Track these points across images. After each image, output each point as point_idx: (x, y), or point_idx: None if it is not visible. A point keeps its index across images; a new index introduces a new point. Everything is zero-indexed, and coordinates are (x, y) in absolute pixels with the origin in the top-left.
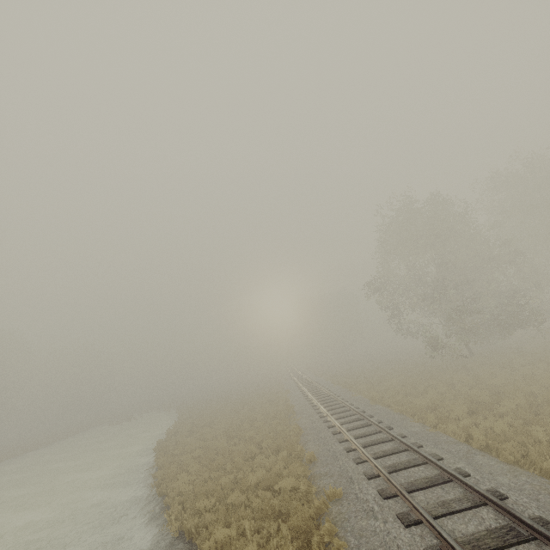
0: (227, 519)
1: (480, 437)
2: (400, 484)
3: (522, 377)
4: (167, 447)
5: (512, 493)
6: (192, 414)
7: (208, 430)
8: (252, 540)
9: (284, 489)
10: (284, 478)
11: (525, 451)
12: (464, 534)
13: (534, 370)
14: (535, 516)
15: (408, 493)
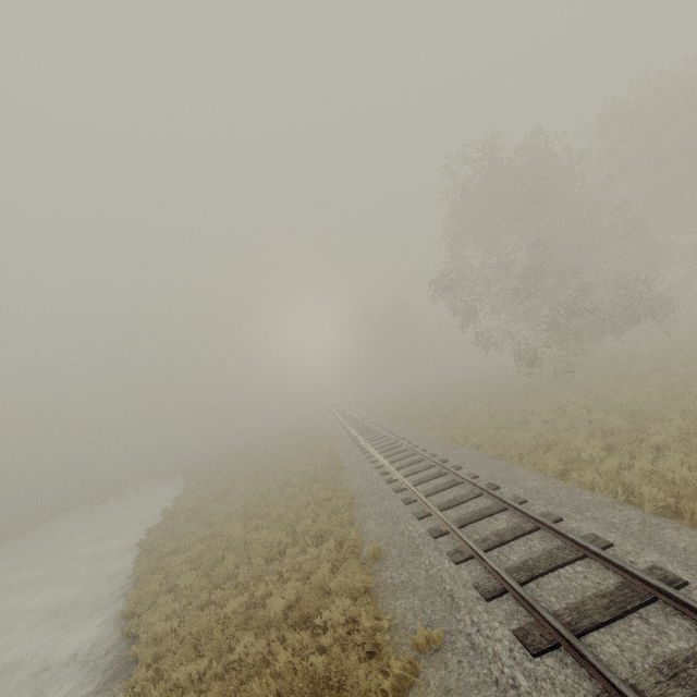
0: None
1: (659, 496)
2: (555, 613)
3: (656, 389)
4: (154, 542)
5: None
6: (201, 482)
7: (219, 508)
8: None
9: (334, 622)
10: (331, 599)
11: None
12: None
13: (673, 378)
14: None
15: (579, 637)
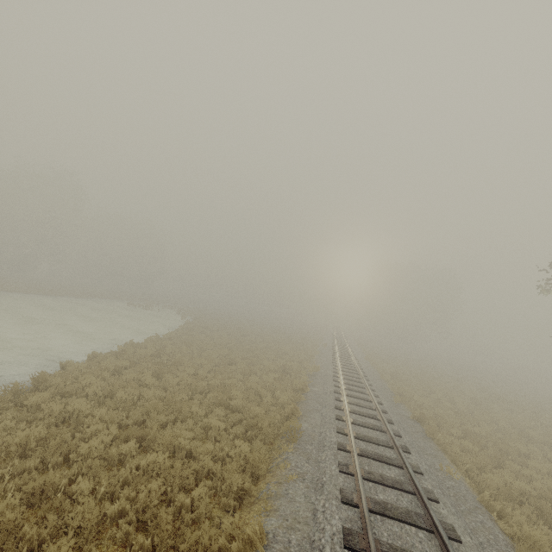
0: None
1: None
2: None
3: None
4: (49, 376)
5: None
6: (187, 334)
7: (147, 378)
8: None
9: None
10: None
11: None
12: None
13: None
14: None
15: None
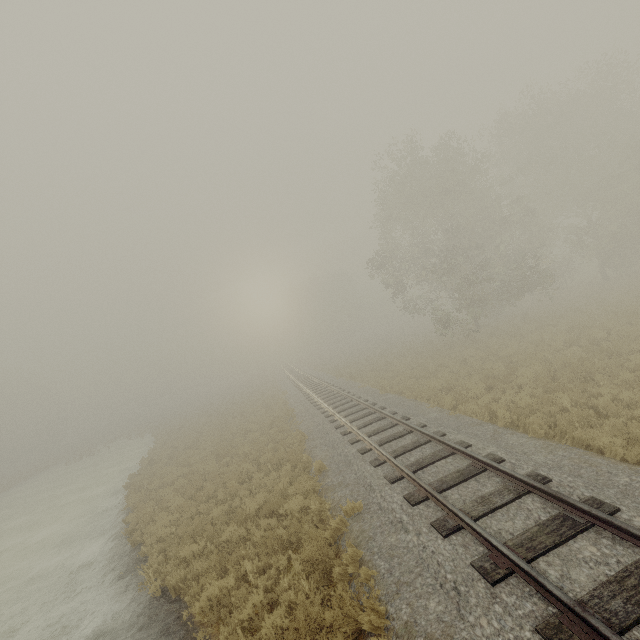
0: (222, 563)
1: (507, 415)
2: (429, 484)
3: (532, 344)
4: (140, 482)
5: (554, 474)
6: (171, 436)
7: (192, 453)
8: (257, 583)
9: (292, 511)
10: (290, 498)
11: (551, 421)
12: (513, 534)
13: (544, 335)
14: (587, 497)
15: (440, 494)
